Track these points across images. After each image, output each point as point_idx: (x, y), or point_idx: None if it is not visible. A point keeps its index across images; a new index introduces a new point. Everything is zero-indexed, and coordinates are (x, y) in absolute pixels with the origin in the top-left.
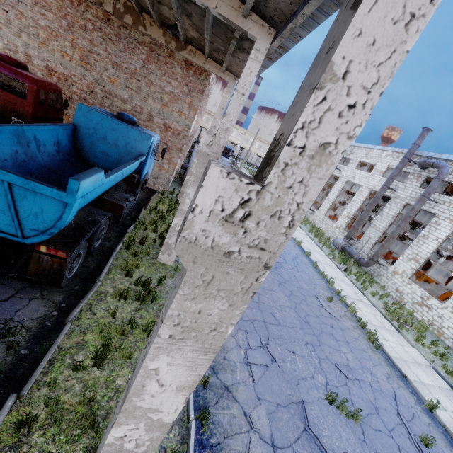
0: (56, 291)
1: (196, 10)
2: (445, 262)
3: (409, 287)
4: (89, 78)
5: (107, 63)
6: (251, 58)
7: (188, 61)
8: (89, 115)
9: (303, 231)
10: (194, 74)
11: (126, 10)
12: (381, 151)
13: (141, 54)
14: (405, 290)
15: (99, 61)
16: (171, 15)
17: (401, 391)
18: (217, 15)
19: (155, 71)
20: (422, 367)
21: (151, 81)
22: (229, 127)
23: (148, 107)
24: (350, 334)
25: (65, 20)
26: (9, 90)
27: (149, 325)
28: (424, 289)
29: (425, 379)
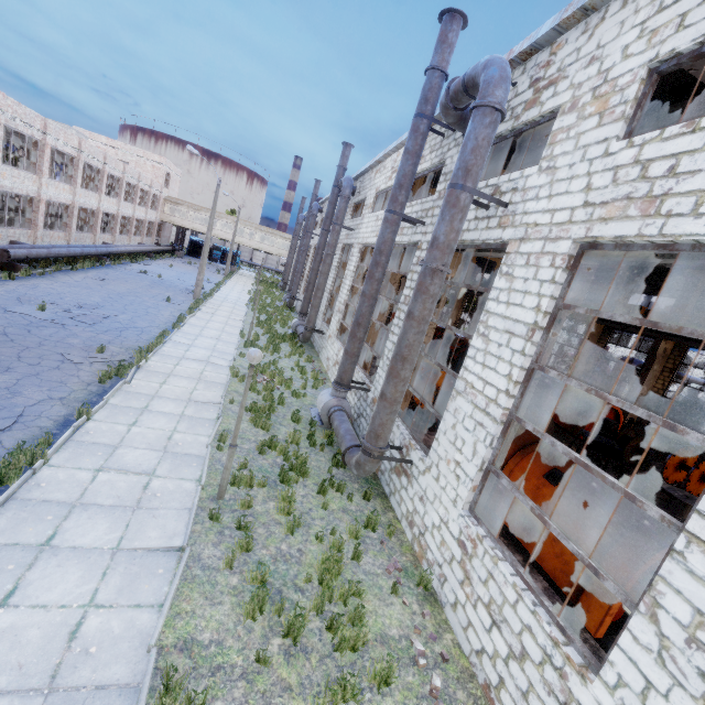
0: None
1: None
2: None
3: (333, 347)
4: None
5: None
6: None
7: None
8: None
9: (240, 318)
10: None
11: None
12: None
13: None
14: (331, 354)
15: None
16: None
17: (54, 407)
18: None
19: None
20: (193, 403)
21: None
22: None
23: None
24: (67, 372)
25: None
26: None
27: None
28: (341, 343)
29: (163, 409)
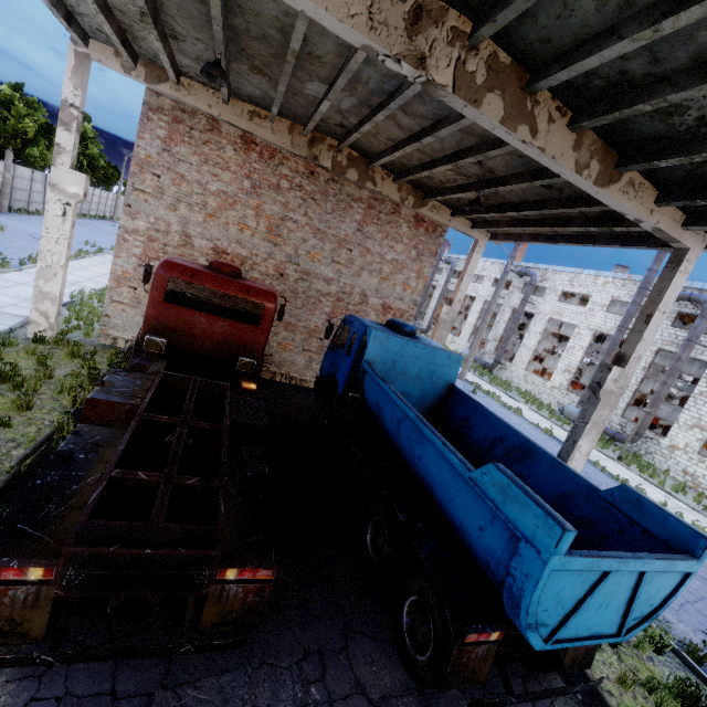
0: (547, 674)
1: (532, 190)
2: (682, 406)
3: (702, 466)
4: (278, 257)
5: (307, 232)
6: (680, 271)
7: (418, 216)
8: (386, 344)
9: (522, 405)
10: (425, 232)
11: (350, 163)
12: (594, 276)
13: (355, 215)
14: (697, 471)
15: (295, 230)
16: (446, 178)
17: None
18: (645, 227)
19: (373, 234)
20: None
21: (367, 249)
22: (642, 353)
23: (361, 284)
24: None
25: (248, 179)
26: (190, 303)
27: (678, 685)
28: None
29: None
